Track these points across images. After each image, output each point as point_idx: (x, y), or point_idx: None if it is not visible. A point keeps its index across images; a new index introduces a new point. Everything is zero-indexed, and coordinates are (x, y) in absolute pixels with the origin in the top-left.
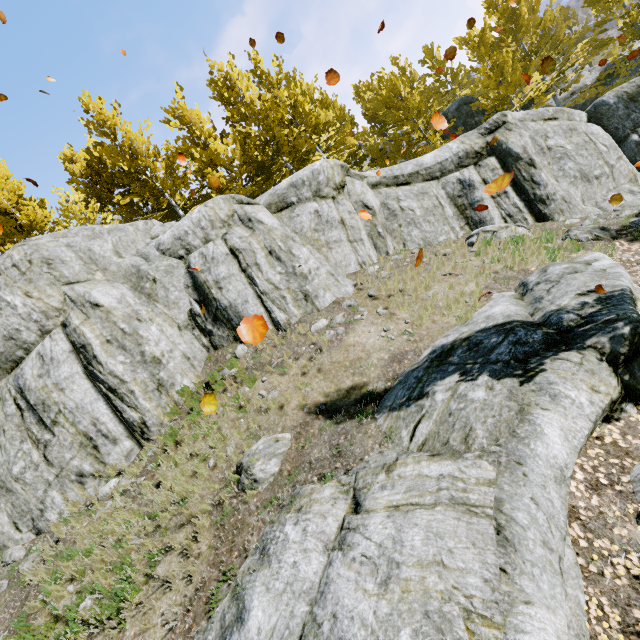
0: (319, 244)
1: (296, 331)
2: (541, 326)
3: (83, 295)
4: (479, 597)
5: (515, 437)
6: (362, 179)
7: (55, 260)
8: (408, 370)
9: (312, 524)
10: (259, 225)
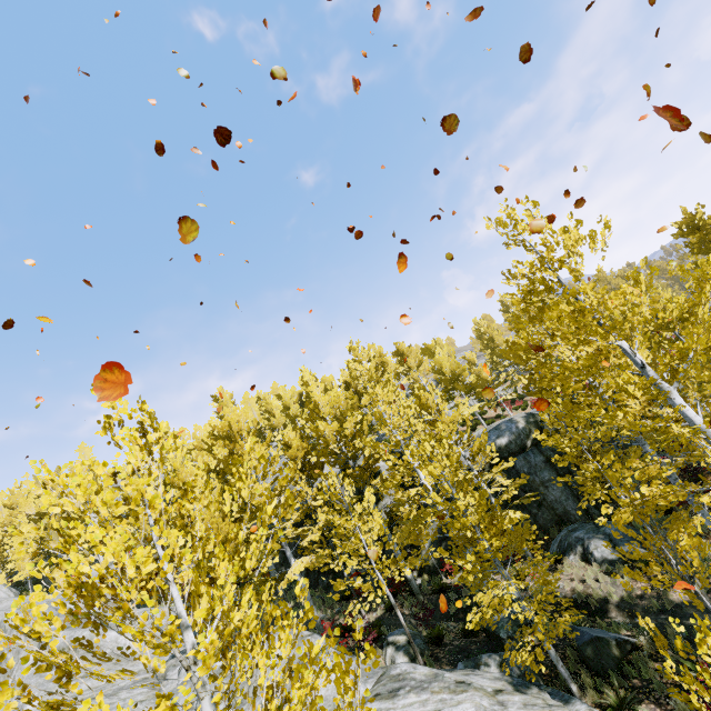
0: None
1: None
2: None
3: None
4: None
5: None
6: None
7: None
8: None
9: None
10: None
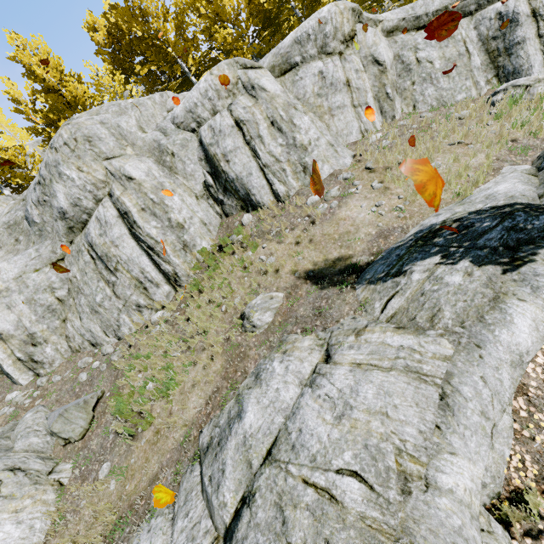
0: (321, 111)
1: (294, 203)
2: None
3: (119, 169)
4: (412, 442)
5: (481, 322)
6: (376, 25)
7: (93, 138)
8: (392, 247)
9: (292, 365)
10: (262, 93)
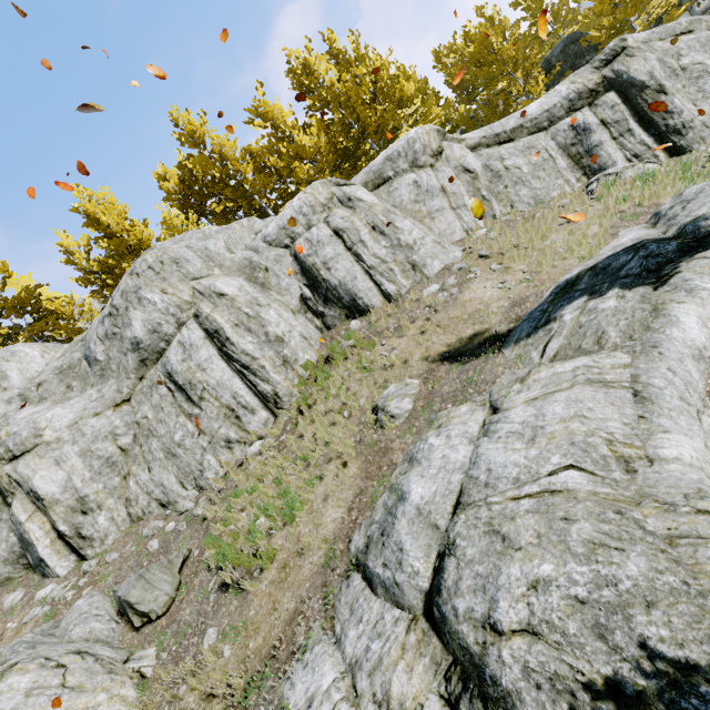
0: (421, 215)
1: (408, 300)
2: (675, 239)
3: (209, 287)
4: (619, 433)
5: (649, 330)
6: (460, 143)
7: (181, 259)
8: (531, 310)
9: (454, 431)
10: (359, 203)
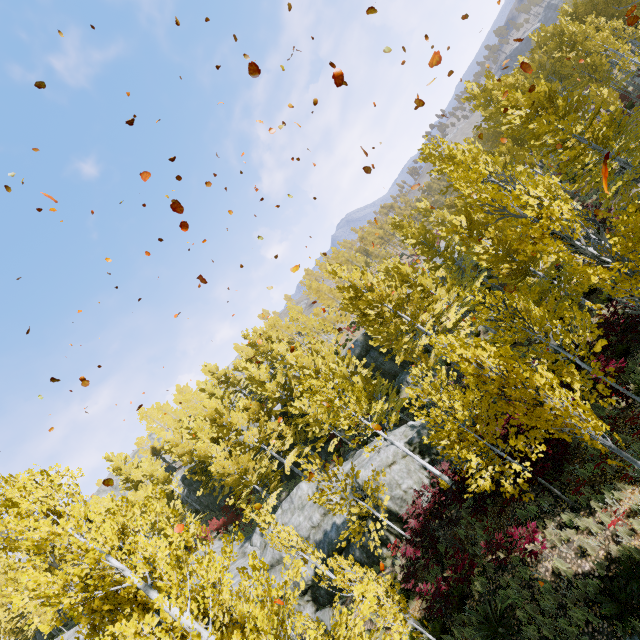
0: None
1: None
2: None
3: None
4: None
5: None
6: None
7: None
8: None
9: None
10: None
